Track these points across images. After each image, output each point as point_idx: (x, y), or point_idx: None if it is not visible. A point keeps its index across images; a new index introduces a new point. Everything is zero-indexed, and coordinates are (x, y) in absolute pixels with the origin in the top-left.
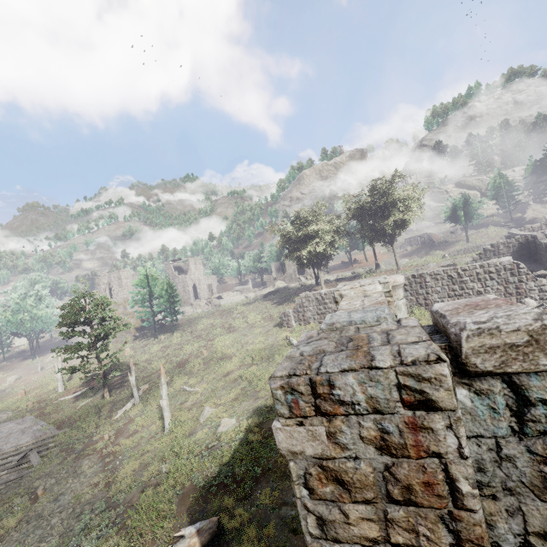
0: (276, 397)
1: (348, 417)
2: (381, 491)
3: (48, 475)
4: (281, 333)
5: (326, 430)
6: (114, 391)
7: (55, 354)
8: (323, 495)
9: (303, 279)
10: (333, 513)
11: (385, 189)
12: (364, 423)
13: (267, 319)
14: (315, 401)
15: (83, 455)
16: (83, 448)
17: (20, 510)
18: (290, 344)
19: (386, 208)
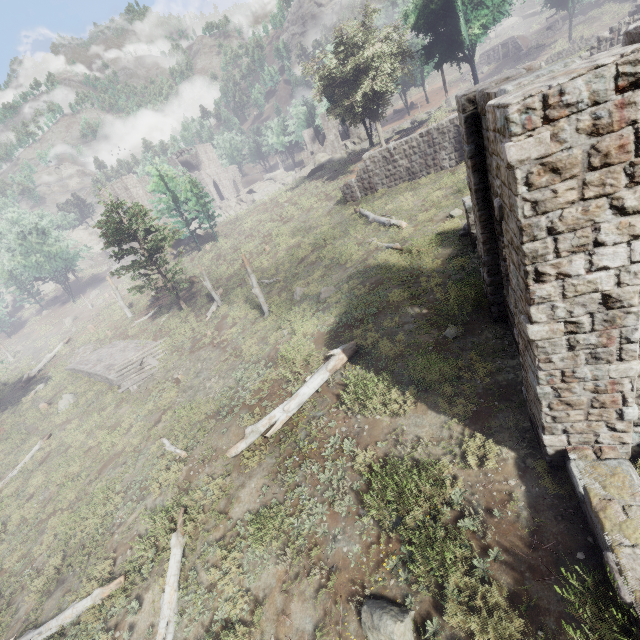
0: (512, 120)
1: (570, 117)
2: (585, 165)
3: (175, 368)
4: (347, 209)
5: (550, 134)
6: (187, 303)
7: (95, 291)
8: (540, 185)
9: (350, 144)
10: (546, 194)
11: None
12: (583, 117)
13: (324, 199)
14: (546, 112)
15: (196, 350)
16: (192, 346)
17: (172, 389)
18: (361, 217)
19: None
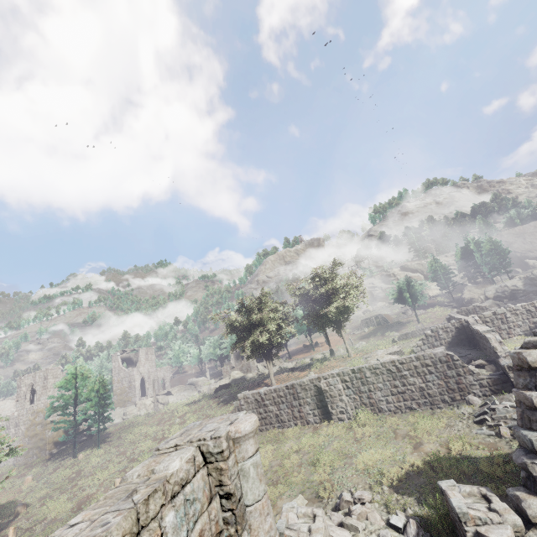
0: None
1: None
2: None
3: None
4: None
5: None
6: None
7: None
8: None
9: (261, 367)
10: None
11: (326, 276)
12: None
13: None
14: None
15: None
16: None
17: None
18: None
19: (329, 294)
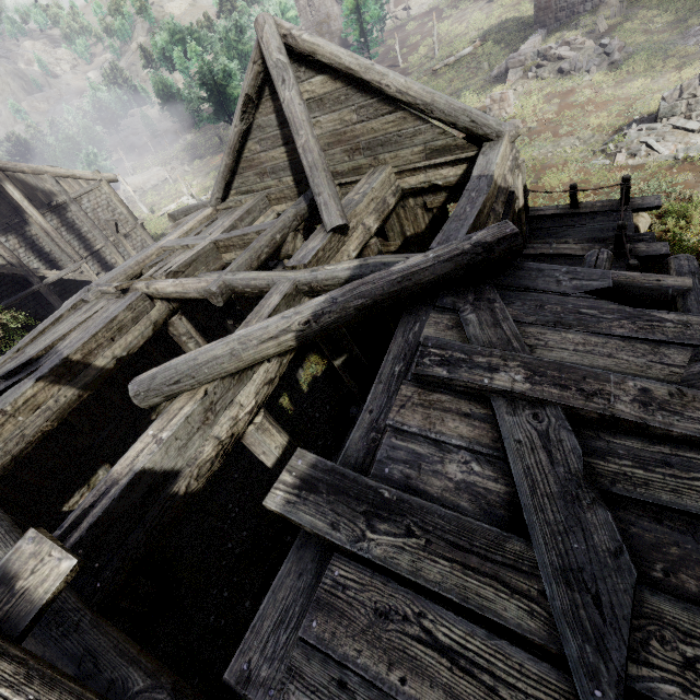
0: None
1: None
2: None
3: None
4: (494, 4)
5: None
6: None
7: None
8: None
9: None
10: None
11: None
12: None
13: (478, 1)
14: None
15: None
16: None
17: None
18: (502, 7)
19: None
